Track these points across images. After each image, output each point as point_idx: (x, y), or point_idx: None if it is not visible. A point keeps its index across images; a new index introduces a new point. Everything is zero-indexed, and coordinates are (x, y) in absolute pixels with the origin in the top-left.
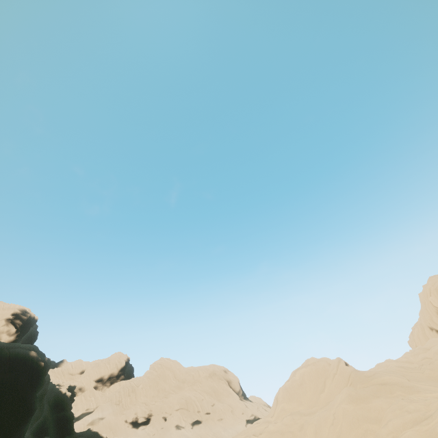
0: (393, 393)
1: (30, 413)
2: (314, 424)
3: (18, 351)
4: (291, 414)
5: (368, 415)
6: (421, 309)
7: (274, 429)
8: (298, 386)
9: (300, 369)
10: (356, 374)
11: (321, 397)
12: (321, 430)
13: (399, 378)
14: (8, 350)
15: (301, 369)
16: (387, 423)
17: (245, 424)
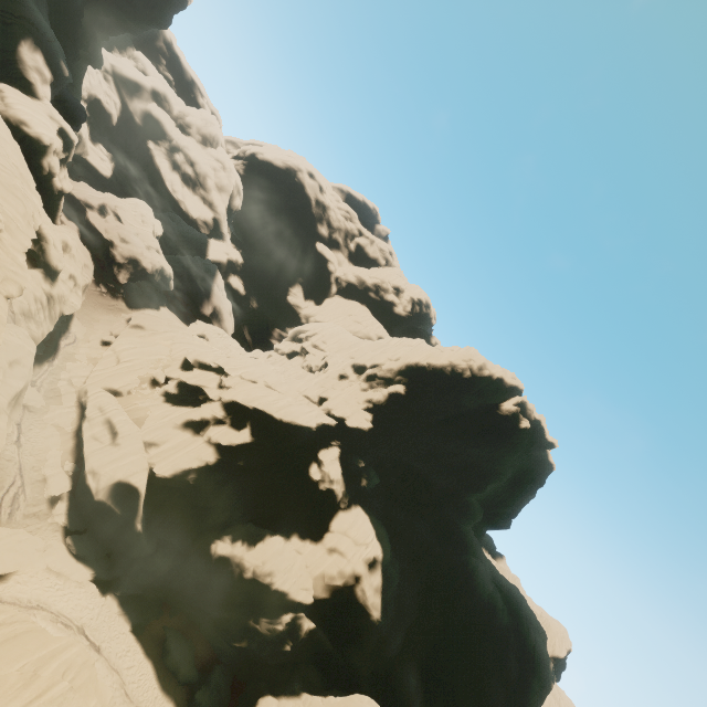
0: None
1: None
2: None
3: (542, 648)
4: None
5: None
6: None
7: None
8: None
9: None
10: None
11: None
12: None
13: None
14: (533, 630)
15: None
16: None
17: None
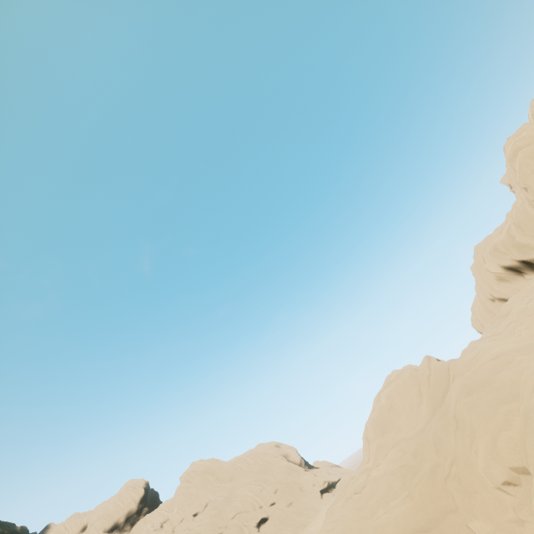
0: (513, 361)
1: None
2: (431, 442)
3: None
4: (394, 445)
5: (500, 396)
6: (476, 284)
7: (379, 474)
8: (388, 411)
9: (384, 390)
10: (455, 364)
11: (422, 409)
12: (444, 443)
13: (509, 345)
14: None
15: (385, 390)
16: (533, 391)
17: (320, 496)
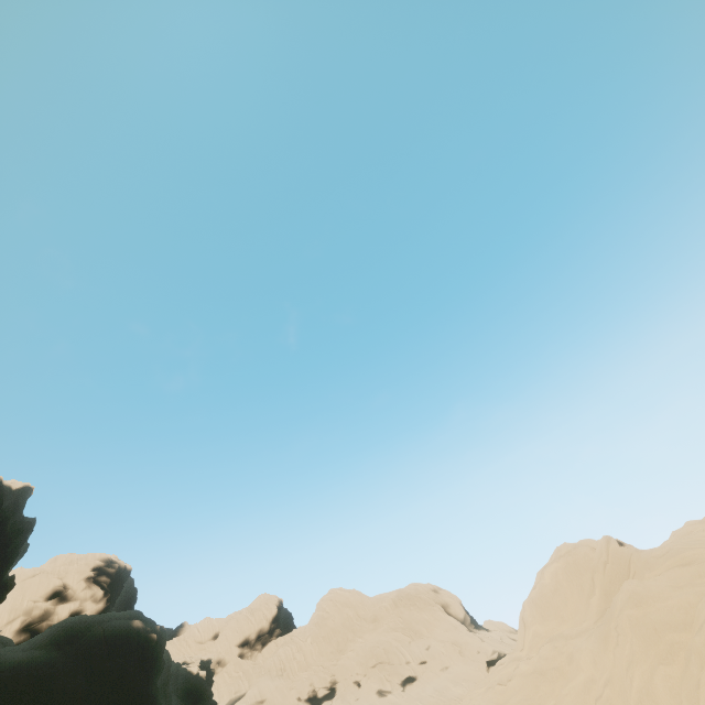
0: (704, 577)
1: None
2: (589, 650)
3: (114, 624)
4: (551, 640)
5: (670, 620)
6: None
7: (528, 669)
8: (552, 593)
9: (549, 565)
10: (639, 557)
11: (593, 603)
12: (603, 656)
13: None
14: (100, 625)
15: (551, 566)
16: (701, 628)
17: (486, 669)
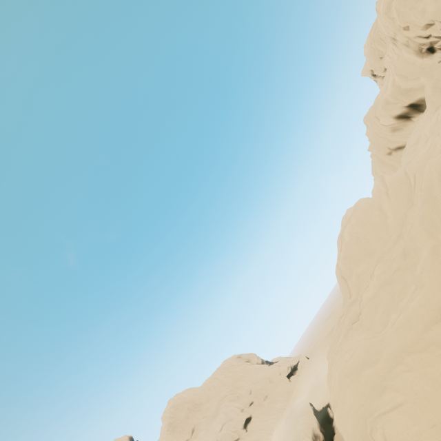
0: None
1: None
2: (421, 230)
3: None
4: (378, 261)
5: None
6: (373, 146)
7: (372, 292)
8: (355, 243)
9: (345, 228)
10: (411, 166)
11: (390, 223)
12: (437, 221)
13: None
14: None
15: (346, 228)
16: None
17: (288, 380)
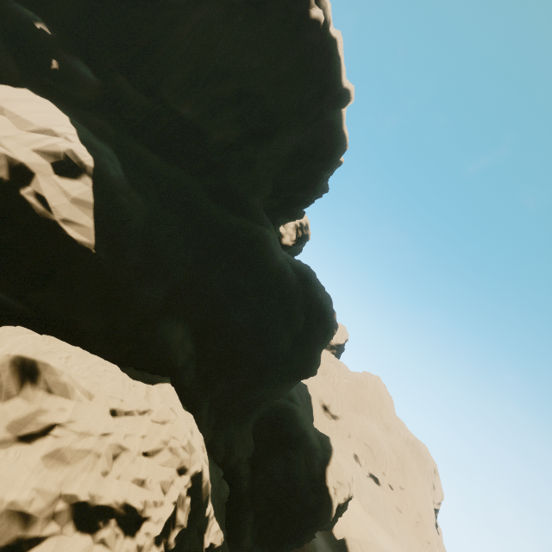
0: None
1: (312, 374)
2: None
3: (328, 303)
4: None
5: None
6: None
7: None
8: None
9: None
10: None
11: None
12: None
13: None
14: (320, 292)
15: None
16: None
17: None
